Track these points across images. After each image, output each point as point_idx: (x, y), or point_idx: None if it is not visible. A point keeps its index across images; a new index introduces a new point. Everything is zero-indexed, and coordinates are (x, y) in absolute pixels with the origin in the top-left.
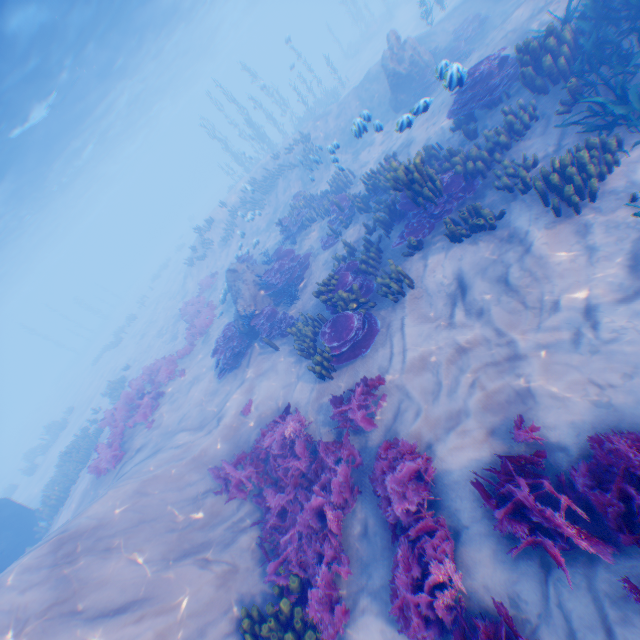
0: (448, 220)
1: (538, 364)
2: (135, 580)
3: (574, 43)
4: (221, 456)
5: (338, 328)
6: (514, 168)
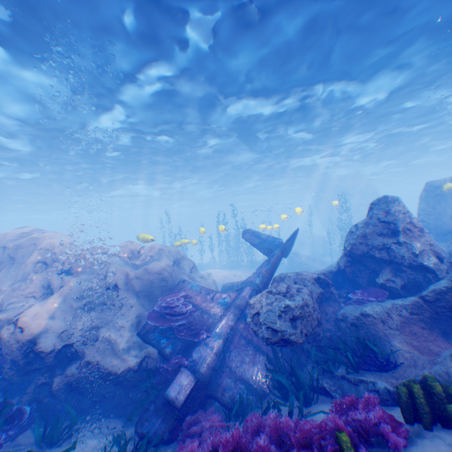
0: None
1: None
2: None
3: None
4: None
5: None
6: None
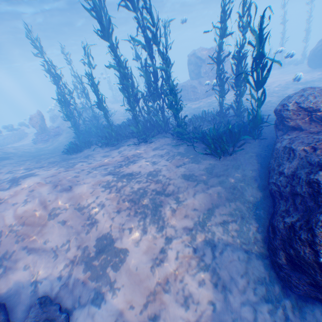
0: None
1: None
2: None
3: None
4: None
5: None
6: None
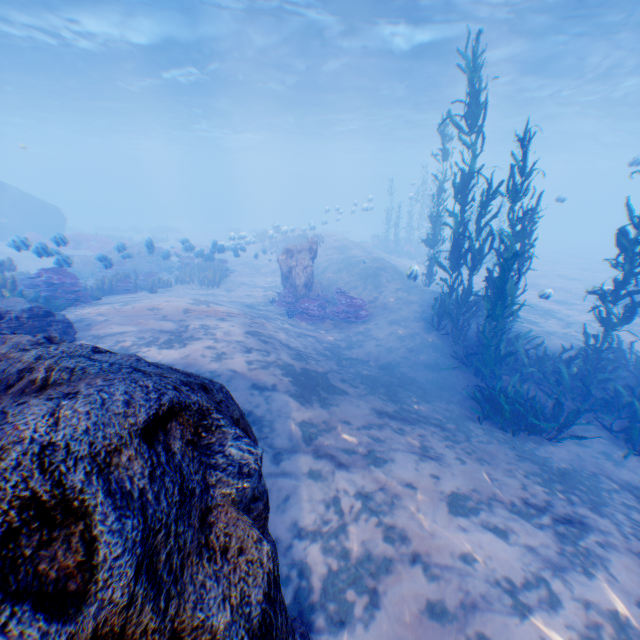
0: None
1: None
2: None
3: None
4: None
5: None
6: None
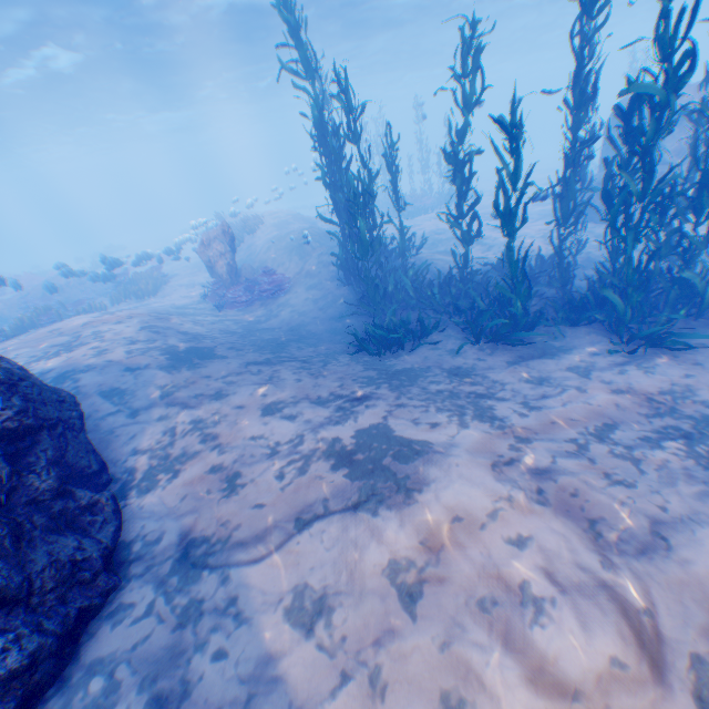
0: None
1: None
2: None
3: None
4: None
5: None
6: None
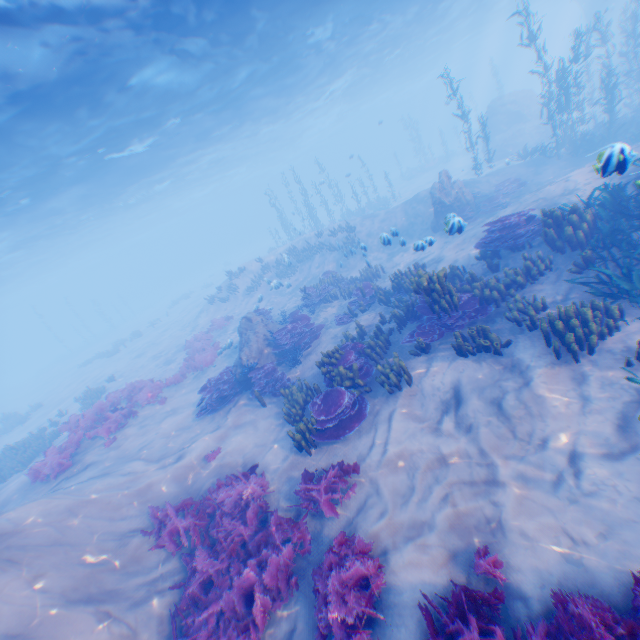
0: (457, 332)
1: (515, 497)
2: (23, 609)
3: (592, 223)
4: (168, 498)
5: (329, 401)
6: (525, 306)
